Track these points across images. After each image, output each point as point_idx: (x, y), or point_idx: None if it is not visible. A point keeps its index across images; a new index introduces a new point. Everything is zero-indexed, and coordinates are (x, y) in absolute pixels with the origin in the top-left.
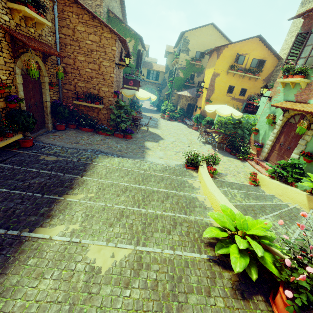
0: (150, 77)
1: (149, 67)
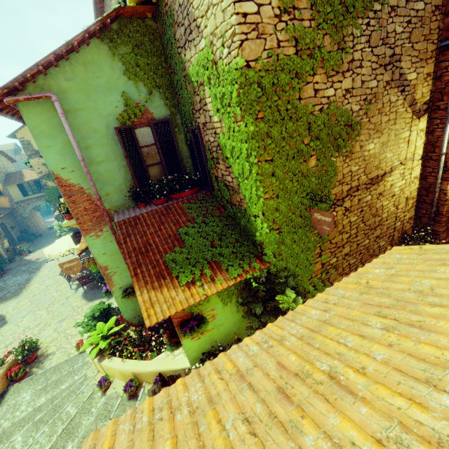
0: (29, 191)
1: (18, 180)
